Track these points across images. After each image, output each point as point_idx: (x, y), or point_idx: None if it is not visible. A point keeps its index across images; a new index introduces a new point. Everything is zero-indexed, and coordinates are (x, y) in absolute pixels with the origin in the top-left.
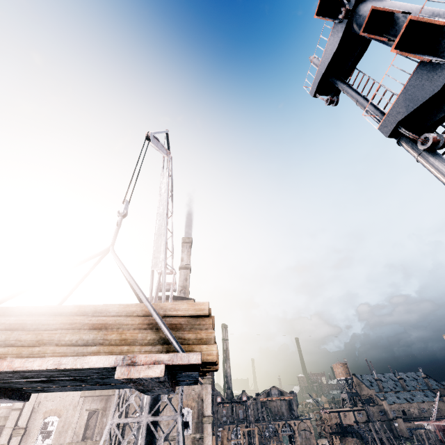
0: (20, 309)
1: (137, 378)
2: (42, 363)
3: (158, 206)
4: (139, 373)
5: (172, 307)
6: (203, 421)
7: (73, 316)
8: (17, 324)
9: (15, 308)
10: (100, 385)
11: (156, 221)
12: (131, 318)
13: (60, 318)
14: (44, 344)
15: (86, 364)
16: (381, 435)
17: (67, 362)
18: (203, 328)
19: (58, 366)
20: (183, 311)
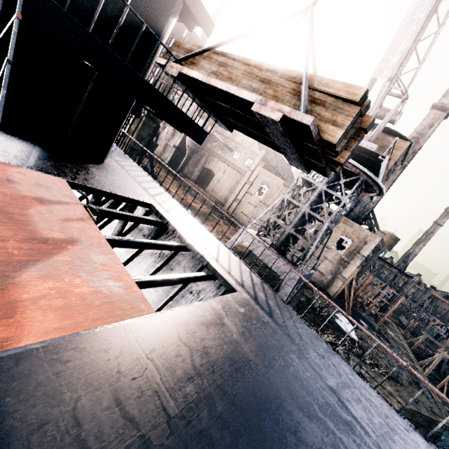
0: (229, 55)
1: (263, 116)
2: (222, 85)
3: None
4: (265, 112)
5: (327, 83)
6: (356, 255)
7: (252, 68)
8: (223, 63)
9: (227, 54)
10: (261, 136)
11: None
12: (289, 82)
13: (245, 67)
14: (232, 82)
15: (241, 95)
16: None
17: (233, 89)
18: (344, 114)
19: (228, 90)
20: (334, 90)
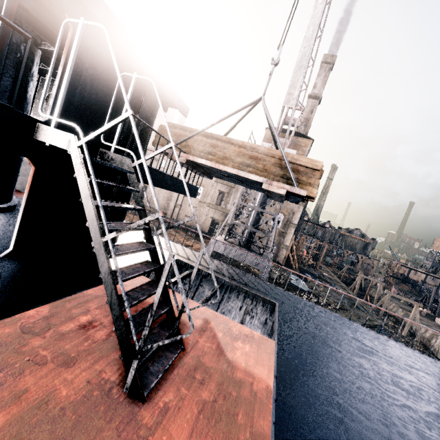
0: (213, 135)
1: (271, 191)
2: (231, 170)
3: (308, 25)
4: (273, 189)
5: (297, 158)
6: (289, 225)
7: (240, 148)
8: (214, 145)
9: (210, 134)
10: (247, 185)
11: (301, 48)
12: (271, 158)
13: (233, 147)
14: (227, 159)
15: (249, 177)
16: (439, 297)
17: (241, 173)
18: (313, 177)
19: (238, 174)
20: (303, 163)
